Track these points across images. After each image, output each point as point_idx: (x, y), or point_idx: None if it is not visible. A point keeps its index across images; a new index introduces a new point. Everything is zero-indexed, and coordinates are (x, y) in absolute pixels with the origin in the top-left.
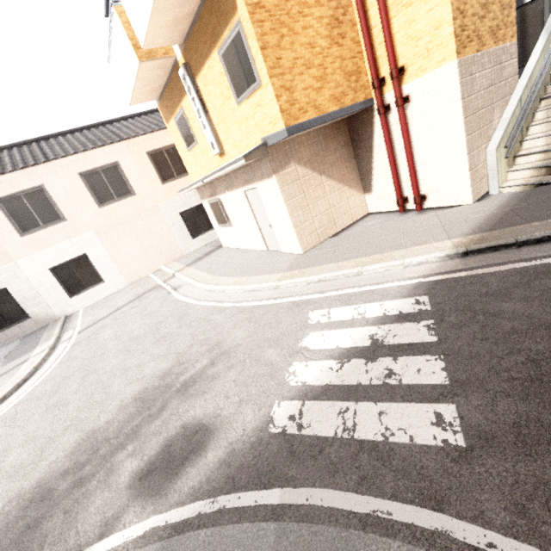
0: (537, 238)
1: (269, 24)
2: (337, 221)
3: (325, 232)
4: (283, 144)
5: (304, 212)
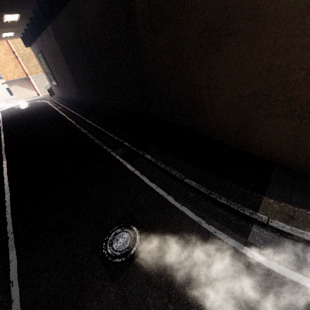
0: (31, 101)
1: (1, 67)
2: (29, 96)
3: (25, 98)
4: (11, 82)
5: (19, 94)
